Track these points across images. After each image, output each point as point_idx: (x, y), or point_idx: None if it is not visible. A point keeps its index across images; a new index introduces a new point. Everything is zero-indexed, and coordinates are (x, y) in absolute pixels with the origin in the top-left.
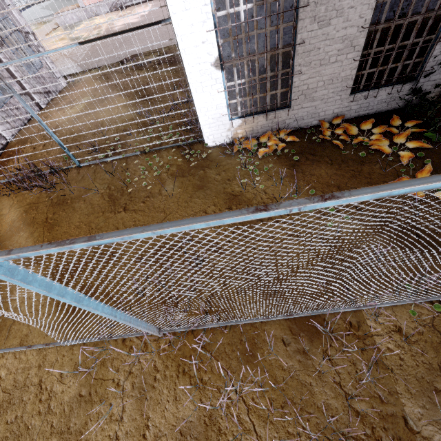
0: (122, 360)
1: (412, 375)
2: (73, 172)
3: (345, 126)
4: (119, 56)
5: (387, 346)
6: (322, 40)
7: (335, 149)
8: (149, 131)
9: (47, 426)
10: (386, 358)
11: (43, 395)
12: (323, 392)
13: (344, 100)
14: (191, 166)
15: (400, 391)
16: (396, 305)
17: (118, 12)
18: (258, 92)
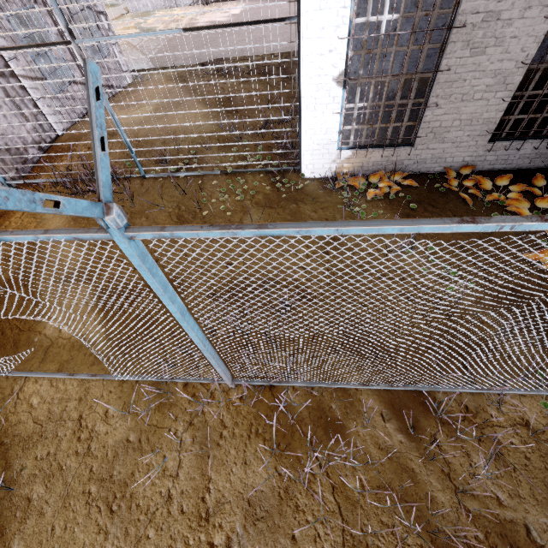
0: (182, 407)
1: (539, 479)
2: (135, 183)
3: (477, 178)
4: (201, 58)
5: (511, 441)
6: (471, 71)
7: (461, 204)
8: (234, 149)
9: (86, 470)
10: (508, 454)
11: (82, 433)
12: (428, 482)
13: (480, 147)
14: (282, 197)
15: (523, 495)
16: (525, 395)
17: (203, 7)
18: (379, 121)
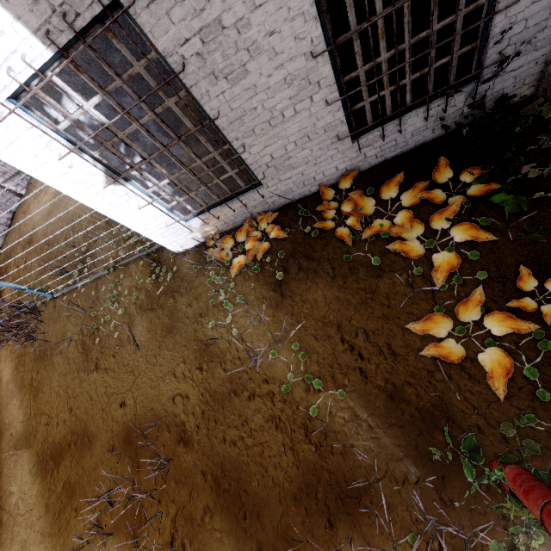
0: None
1: None
2: (50, 306)
3: (354, 199)
4: None
5: None
6: (252, 97)
7: (342, 244)
8: (114, 233)
9: None
10: None
11: None
12: None
13: (347, 150)
14: (161, 291)
15: None
16: None
17: None
18: (200, 184)
